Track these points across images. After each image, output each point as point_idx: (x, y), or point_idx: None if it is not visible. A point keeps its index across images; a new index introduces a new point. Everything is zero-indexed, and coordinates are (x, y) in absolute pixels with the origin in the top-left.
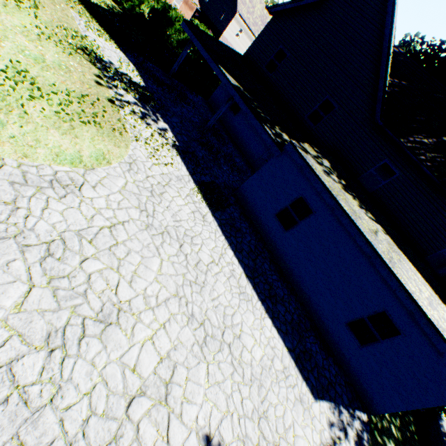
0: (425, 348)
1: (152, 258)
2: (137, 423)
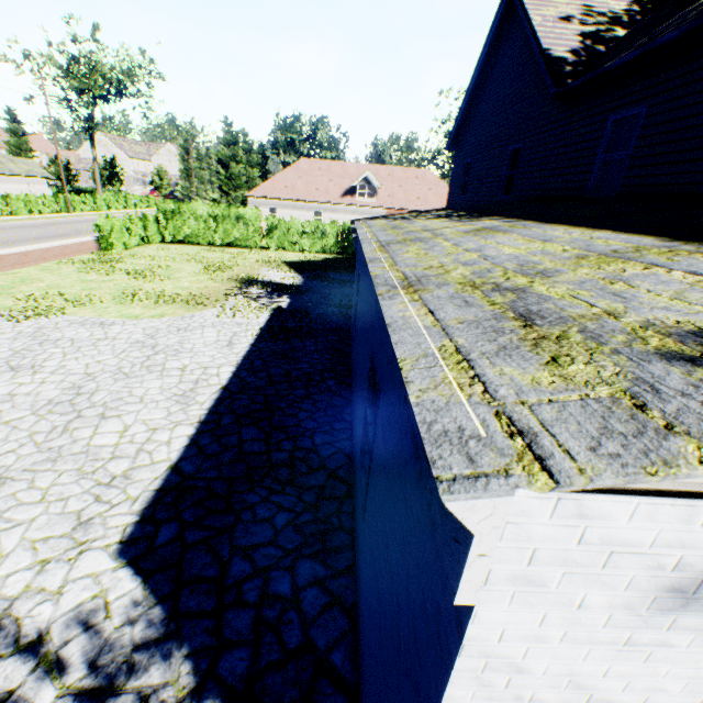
0: (390, 393)
1: (107, 355)
2: None
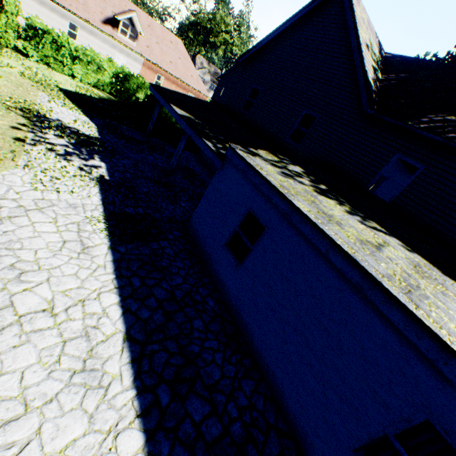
0: None
1: None
2: None
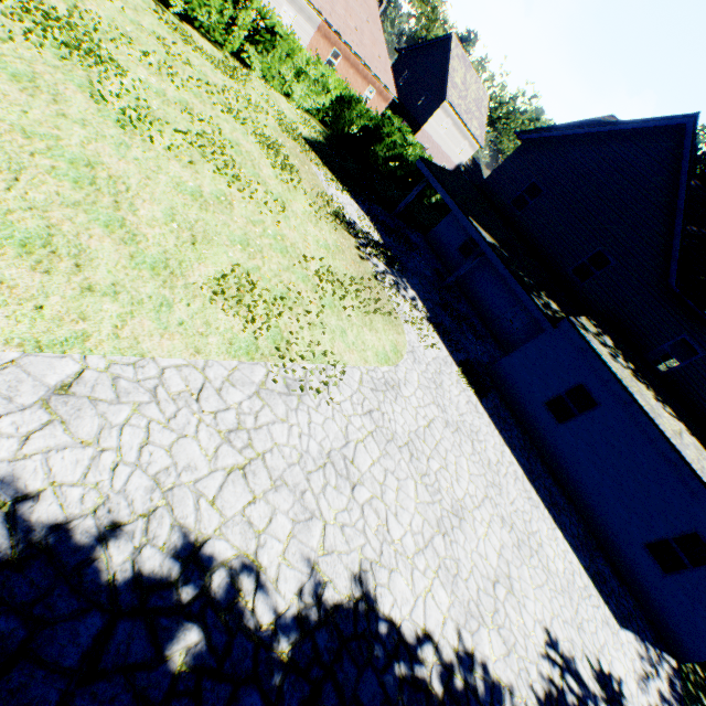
0: None
1: (460, 457)
2: (502, 603)
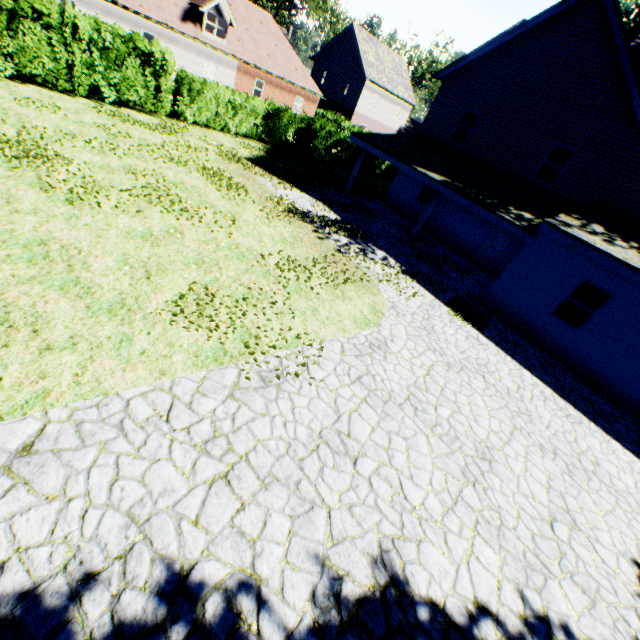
0: None
1: (472, 396)
2: (568, 543)
